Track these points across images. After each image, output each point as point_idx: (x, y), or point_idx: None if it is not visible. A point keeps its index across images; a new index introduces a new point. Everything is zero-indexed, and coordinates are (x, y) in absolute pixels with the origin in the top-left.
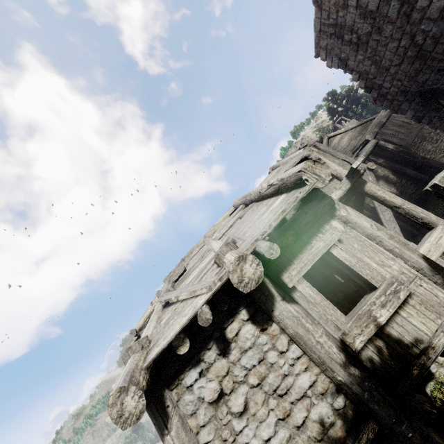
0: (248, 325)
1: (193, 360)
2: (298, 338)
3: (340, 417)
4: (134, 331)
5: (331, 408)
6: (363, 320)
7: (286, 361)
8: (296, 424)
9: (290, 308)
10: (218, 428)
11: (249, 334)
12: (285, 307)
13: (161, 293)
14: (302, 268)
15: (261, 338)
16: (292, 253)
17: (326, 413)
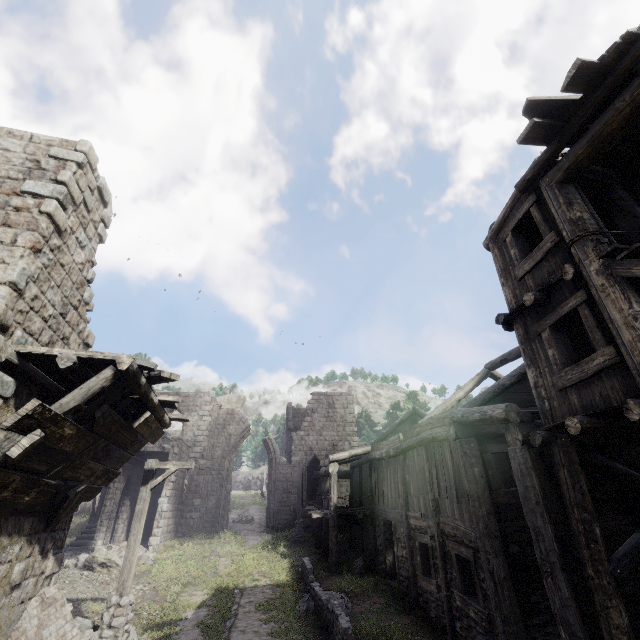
0: None
1: None
2: None
3: None
4: None
5: None
6: None
7: None
8: None
9: None
10: None
11: None
12: None
13: None
14: None
15: None
16: None
17: None
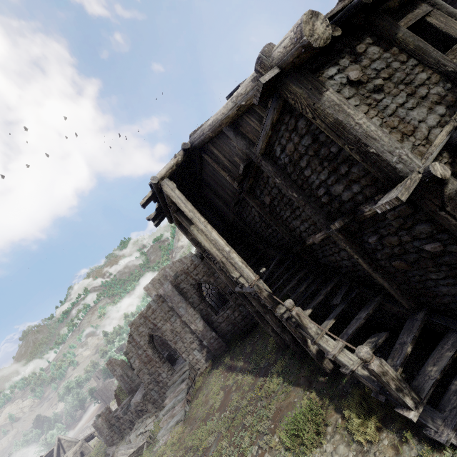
0: (373, 46)
1: (330, 62)
2: (418, 50)
3: (450, 92)
4: (156, 178)
5: (443, 89)
6: (455, 52)
7: (407, 66)
8: (421, 96)
9: (410, 32)
10: (362, 98)
11: (375, 51)
12: (407, 30)
13: (187, 145)
14: (408, 22)
15: (386, 54)
16: (395, 18)
17: (440, 91)
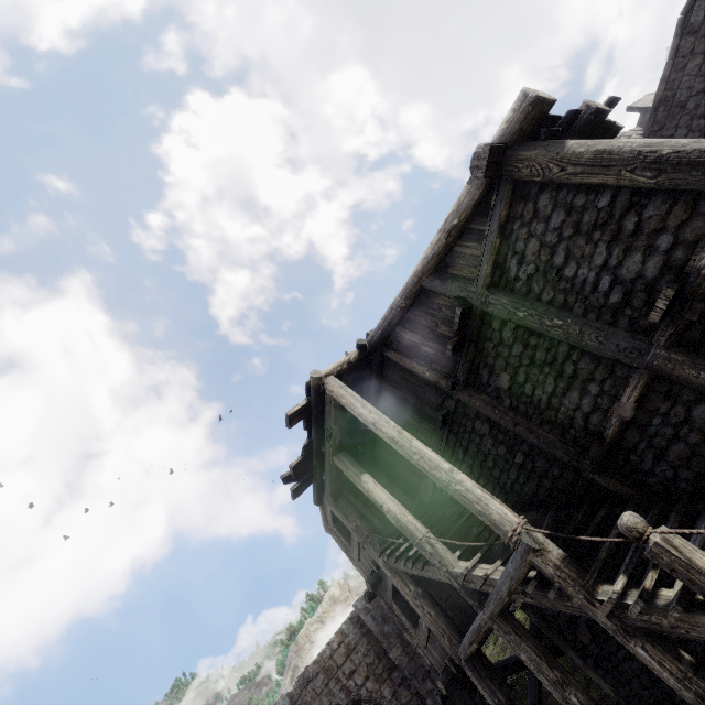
0: None
1: None
2: None
3: None
4: (318, 372)
5: None
6: None
7: None
8: None
9: None
10: None
11: None
12: None
13: (365, 341)
14: None
15: None
16: None
17: None
